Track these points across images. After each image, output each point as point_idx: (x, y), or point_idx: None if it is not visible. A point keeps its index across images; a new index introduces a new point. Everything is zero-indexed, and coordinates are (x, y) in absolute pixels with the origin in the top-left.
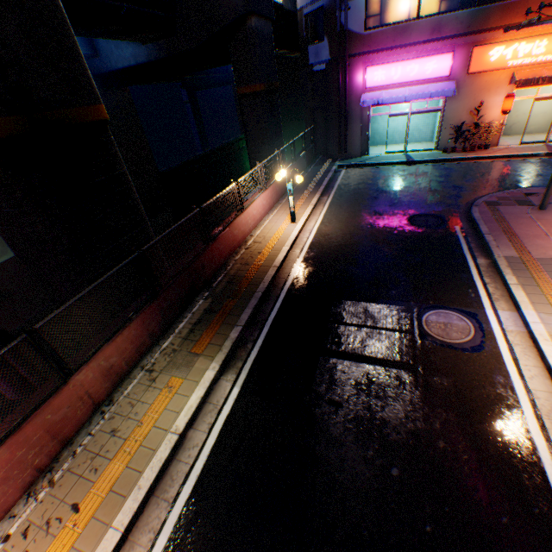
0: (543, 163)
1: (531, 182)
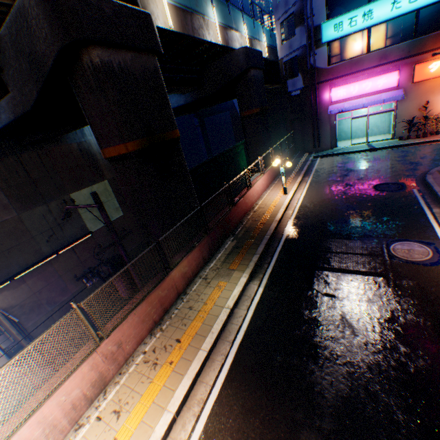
0: None
1: None
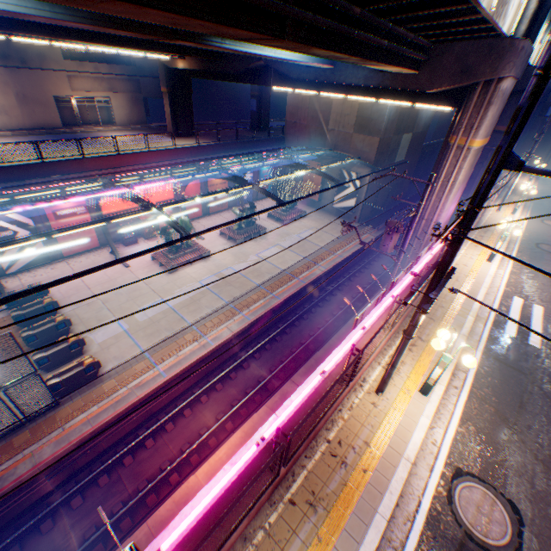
0: None
1: None
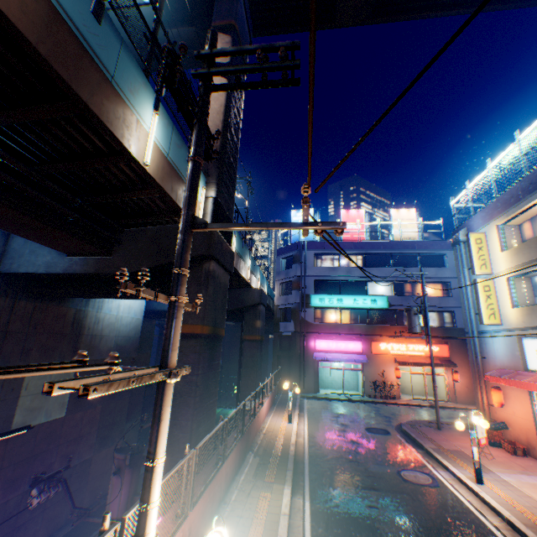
0: (430, 409)
1: (428, 417)
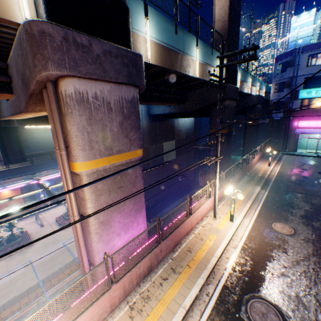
0: None
1: None
